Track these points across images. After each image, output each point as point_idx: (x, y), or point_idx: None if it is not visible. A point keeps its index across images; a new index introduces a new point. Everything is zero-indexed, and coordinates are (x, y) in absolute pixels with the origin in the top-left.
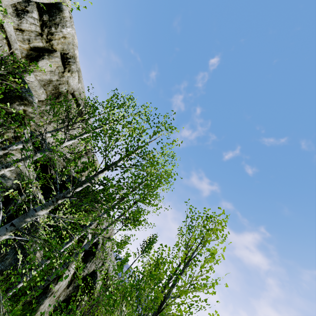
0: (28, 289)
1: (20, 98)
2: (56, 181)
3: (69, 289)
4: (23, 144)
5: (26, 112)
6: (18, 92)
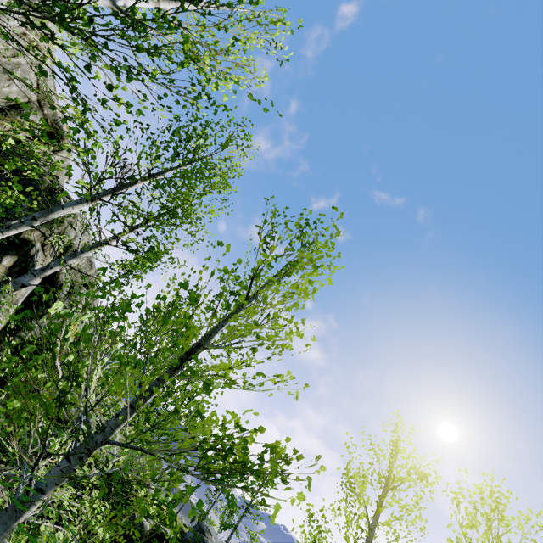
0: None
1: None
2: None
3: None
4: None
5: None
6: None
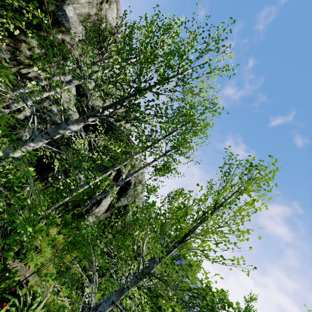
0: (77, 206)
1: (57, 24)
2: (96, 124)
3: (107, 214)
4: (64, 77)
5: (65, 42)
6: (55, 16)
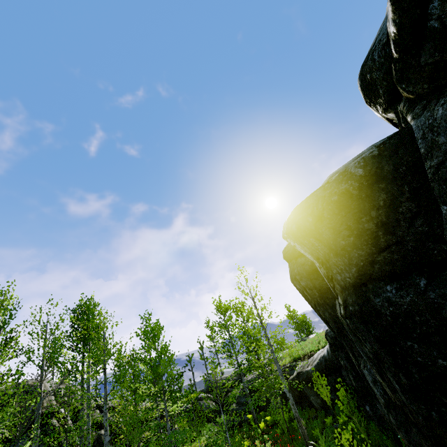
0: None
1: None
2: None
3: None
4: None
5: None
6: None
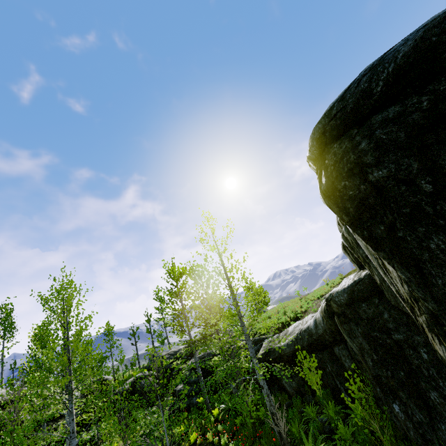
0: None
1: None
2: None
3: None
4: None
5: None
6: None
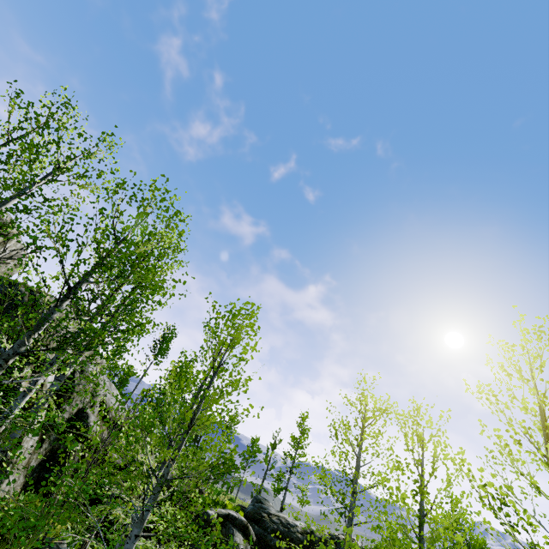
0: None
1: None
2: None
3: (43, 448)
4: None
5: None
6: None
